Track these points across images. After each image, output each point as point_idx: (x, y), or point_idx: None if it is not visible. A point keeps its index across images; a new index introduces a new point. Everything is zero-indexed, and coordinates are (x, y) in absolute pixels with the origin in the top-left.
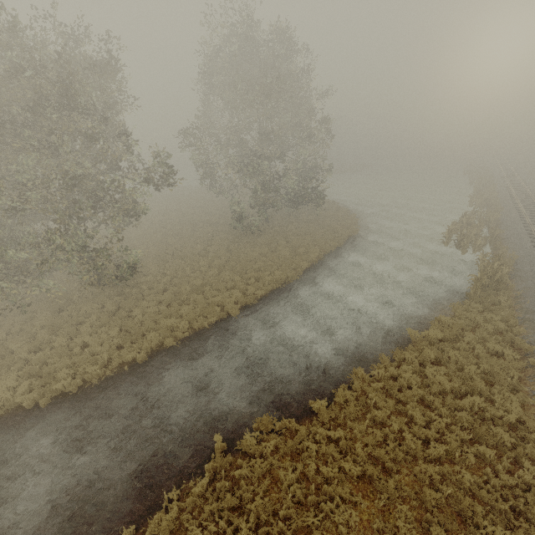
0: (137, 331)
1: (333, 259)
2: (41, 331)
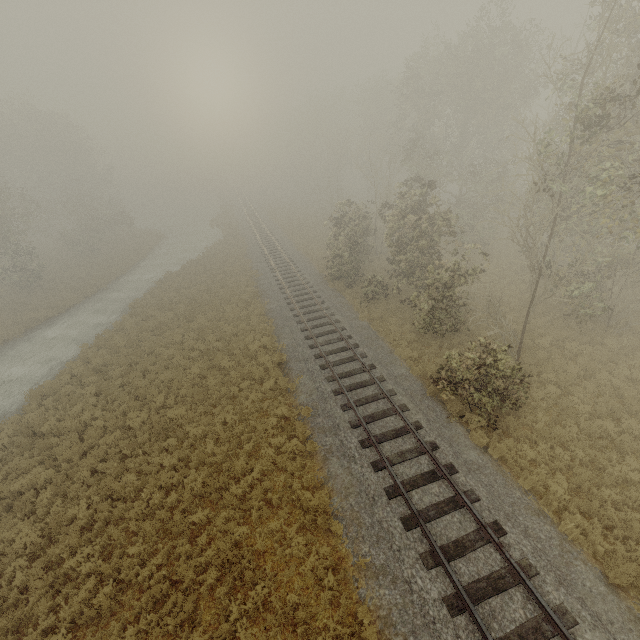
0: (77, 289)
1: (159, 248)
2: (4, 313)
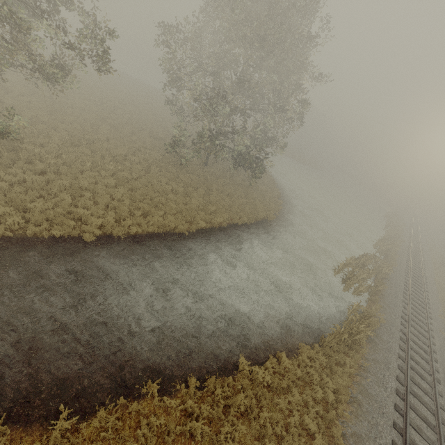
0: None
1: (234, 233)
2: None
